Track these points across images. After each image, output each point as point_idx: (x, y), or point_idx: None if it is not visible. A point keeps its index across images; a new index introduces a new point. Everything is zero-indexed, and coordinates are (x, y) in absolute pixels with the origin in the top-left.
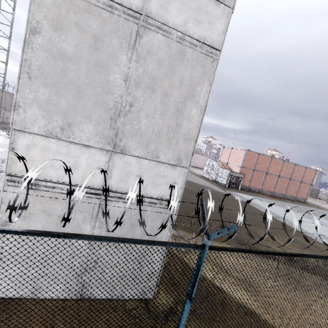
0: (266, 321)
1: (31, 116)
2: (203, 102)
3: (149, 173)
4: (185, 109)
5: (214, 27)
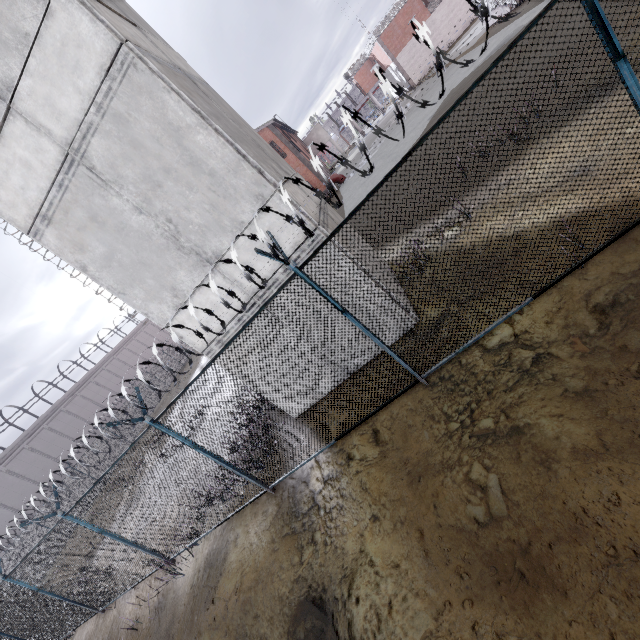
0: (602, 209)
1: (157, 311)
2: (192, 117)
3: (257, 243)
4: (193, 153)
5: (85, 39)
